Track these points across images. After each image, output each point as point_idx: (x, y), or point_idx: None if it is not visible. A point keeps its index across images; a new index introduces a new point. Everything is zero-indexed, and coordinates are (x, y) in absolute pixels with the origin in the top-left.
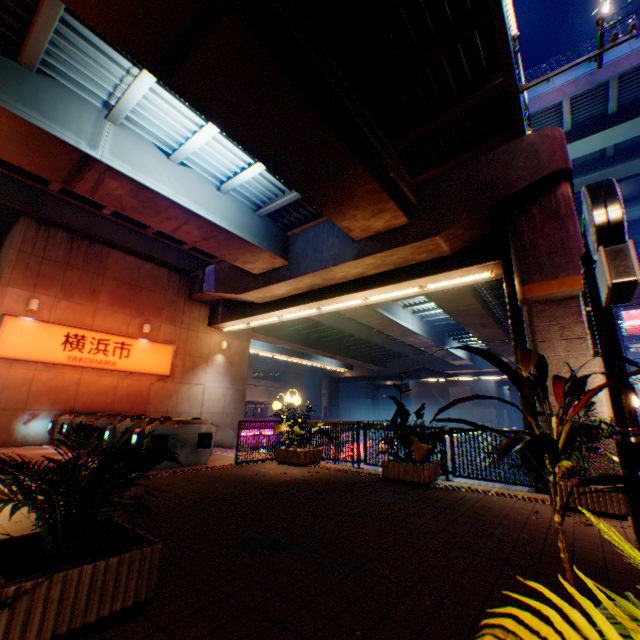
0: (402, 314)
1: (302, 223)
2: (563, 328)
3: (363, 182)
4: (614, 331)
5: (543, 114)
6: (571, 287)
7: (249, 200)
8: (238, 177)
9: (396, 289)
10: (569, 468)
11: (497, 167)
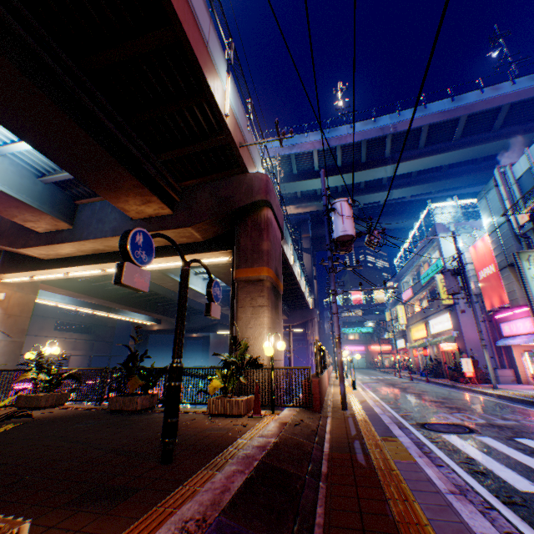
0: (194, 279)
1: (92, 196)
2: (253, 299)
3: (128, 178)
4: (184, 305)
5: (304, 156)
6: (260, 274)
7: (33, 166)
8: (15, 145)
9: (167, 261)
10: (226, 389)
11: (231, 189)
